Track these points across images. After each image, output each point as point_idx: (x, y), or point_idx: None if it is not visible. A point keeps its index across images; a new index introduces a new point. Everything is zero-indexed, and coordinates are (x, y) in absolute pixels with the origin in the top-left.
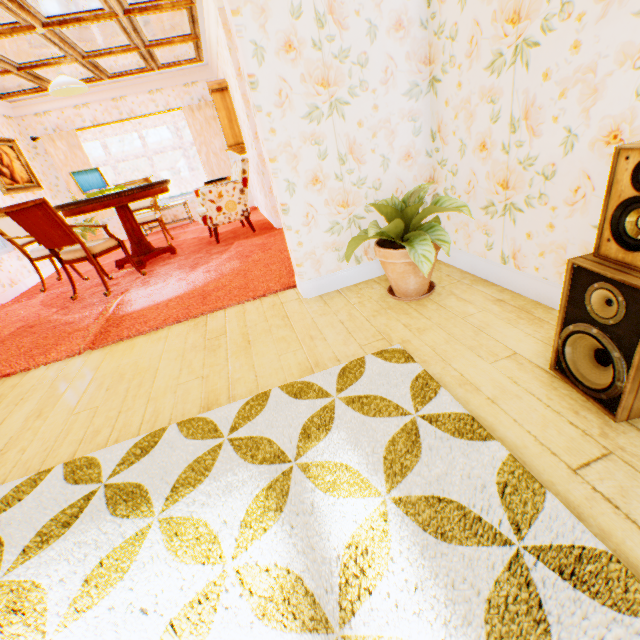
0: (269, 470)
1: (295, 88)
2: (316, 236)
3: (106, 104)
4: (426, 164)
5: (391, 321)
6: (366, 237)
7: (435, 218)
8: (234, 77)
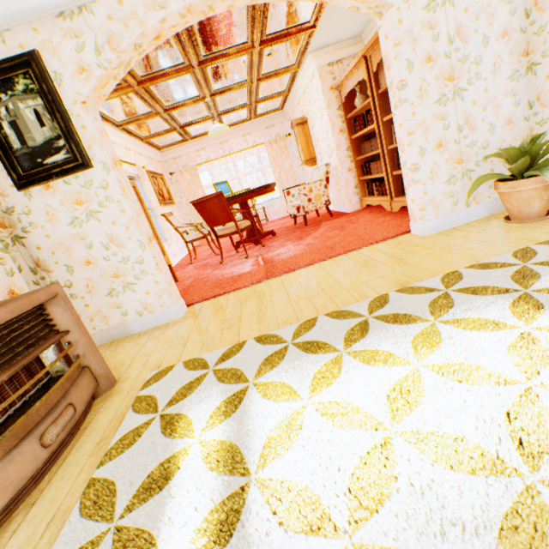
0: (504, 297)
1: (430, 85)
2: (436, 186)
3: (215, 147)
4: (523, 127)
5: (526, 233)
6: (489, 177)
7: (544, 160)
8: (322, 109)
